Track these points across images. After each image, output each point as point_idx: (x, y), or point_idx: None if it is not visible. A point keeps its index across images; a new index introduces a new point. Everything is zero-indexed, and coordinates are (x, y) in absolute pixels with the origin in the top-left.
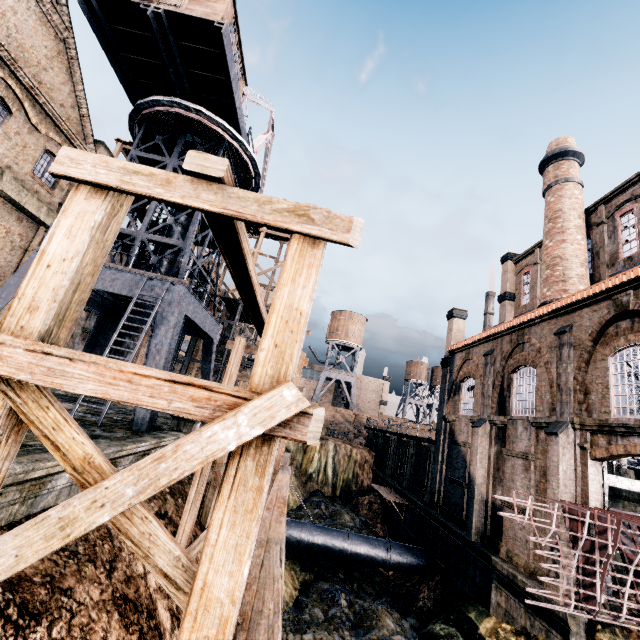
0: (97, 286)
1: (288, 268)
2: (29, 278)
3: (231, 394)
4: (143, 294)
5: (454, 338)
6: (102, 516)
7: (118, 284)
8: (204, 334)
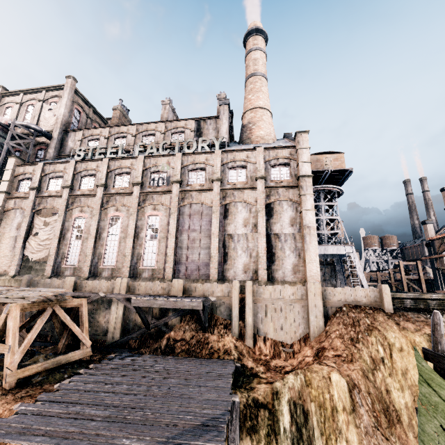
0: (329, 252)
1: None
2: None
3: None
4: (347, 252)
5: (429, 233)
6: None
7: (334, 250)
8: (334, 257)
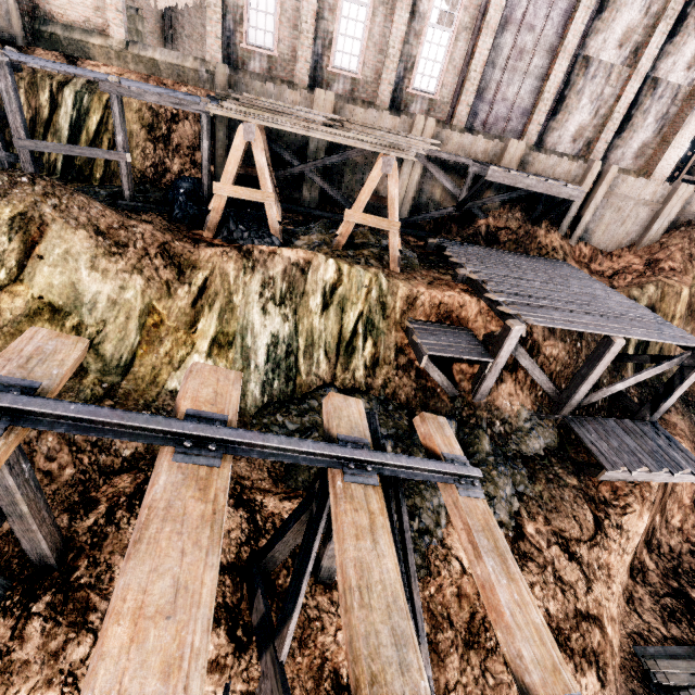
0: None
1: None
2: None
3: None
4: None
5: None
6: None
7: None
8: None
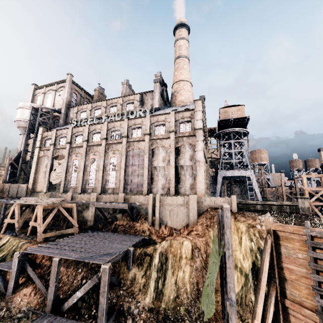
0: (235, 175)
1: (322, 179)
2: (304, 184)
3: (322, 188)
4: (247, 175)
5: None
6: (319, 195)
7: (239, 173)
8: (244, 178)
